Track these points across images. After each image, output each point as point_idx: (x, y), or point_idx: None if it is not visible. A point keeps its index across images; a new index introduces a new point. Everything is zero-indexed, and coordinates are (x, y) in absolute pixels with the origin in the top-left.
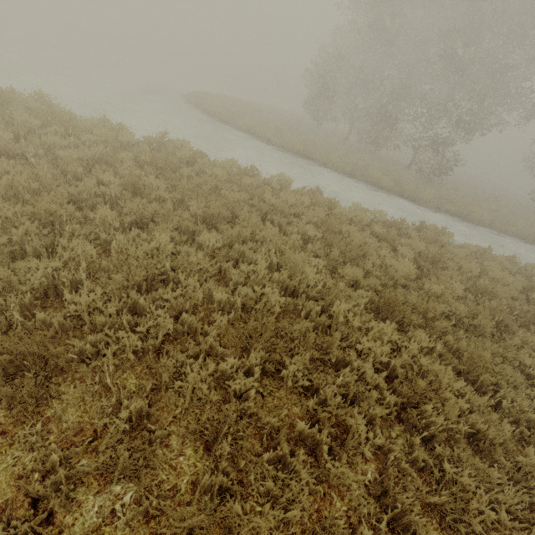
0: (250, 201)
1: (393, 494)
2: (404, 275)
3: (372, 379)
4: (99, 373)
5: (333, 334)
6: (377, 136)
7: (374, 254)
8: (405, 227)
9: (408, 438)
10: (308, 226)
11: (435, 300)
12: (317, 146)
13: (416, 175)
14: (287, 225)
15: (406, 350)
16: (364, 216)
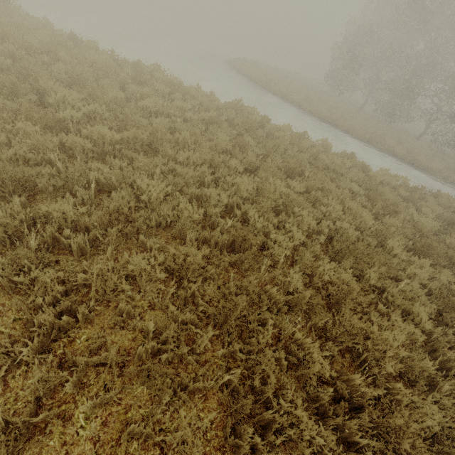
0: (307, 159)
1: (440, 351)
2: (429, 230)
3: (419, 291)
4: (268, 257)
5: (392, 260)
6: (395, 108)
7: (403, 211)
8: (425, 193)
9: (442, 329)
10: (353, 184)
11: (454, 252)
12: (339, 114)
13: (425, 147)
14: (339, 181)
15: (438, 280)
16: (392, 180)
